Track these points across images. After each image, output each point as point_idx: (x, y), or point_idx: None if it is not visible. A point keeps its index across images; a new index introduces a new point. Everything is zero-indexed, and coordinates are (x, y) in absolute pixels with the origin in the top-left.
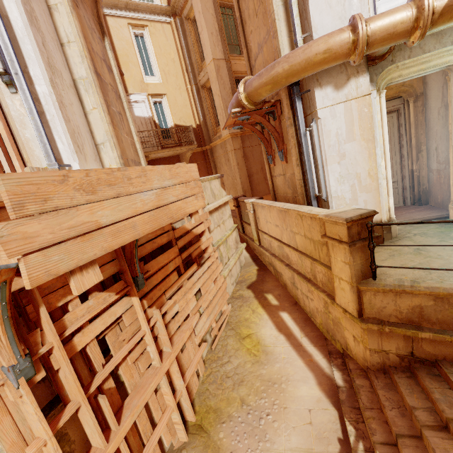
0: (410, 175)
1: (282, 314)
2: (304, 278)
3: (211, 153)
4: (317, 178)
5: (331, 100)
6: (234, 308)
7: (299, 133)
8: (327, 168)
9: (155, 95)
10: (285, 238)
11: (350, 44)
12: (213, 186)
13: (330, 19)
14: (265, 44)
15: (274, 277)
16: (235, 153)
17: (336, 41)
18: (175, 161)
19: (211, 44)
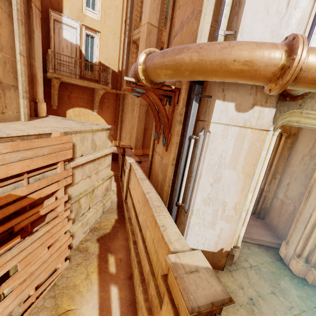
0: (260, 192)
1: (113, 289)
2: (140, 274)
3: (122, 98)
4: (186, 187)
5: (228, 119)
6: (71, 266)
7: (184, 135)
8: (198, 184)
9: (89, 28)
10: (140, 219)
11: (277, 67)
12: (97, 137)
13: (262, 27)
14: (186, 24)
15: (126, 234)
16: (139, 108)
17: (264, 56)
18: (88, 92)
19: (151, 9)
